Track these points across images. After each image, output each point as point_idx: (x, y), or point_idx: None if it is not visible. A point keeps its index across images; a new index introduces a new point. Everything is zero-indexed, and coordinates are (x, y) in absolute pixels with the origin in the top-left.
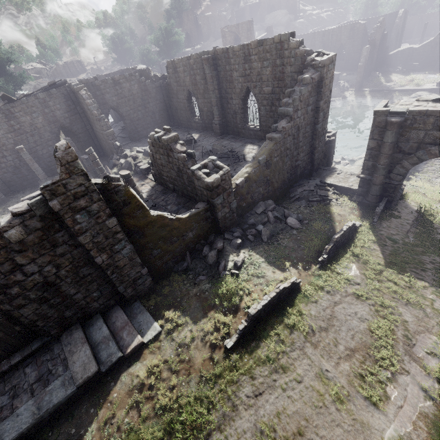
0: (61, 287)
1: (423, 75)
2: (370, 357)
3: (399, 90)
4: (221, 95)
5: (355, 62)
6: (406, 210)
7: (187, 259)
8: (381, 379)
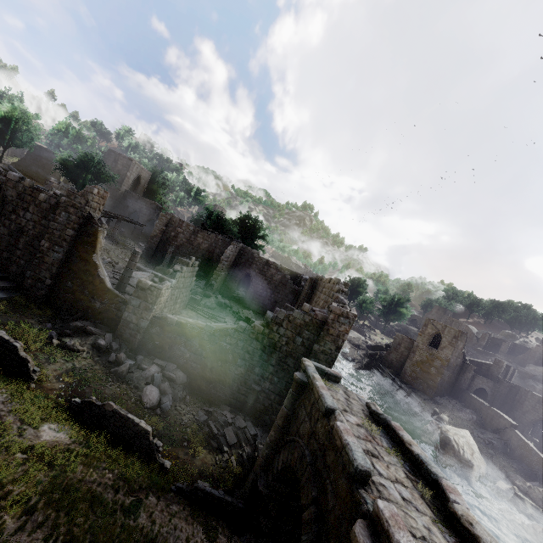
0: (22, 238)
1: None
2: None
3: None
4: None
5: None
6: None
7: (74, 316)
8: None
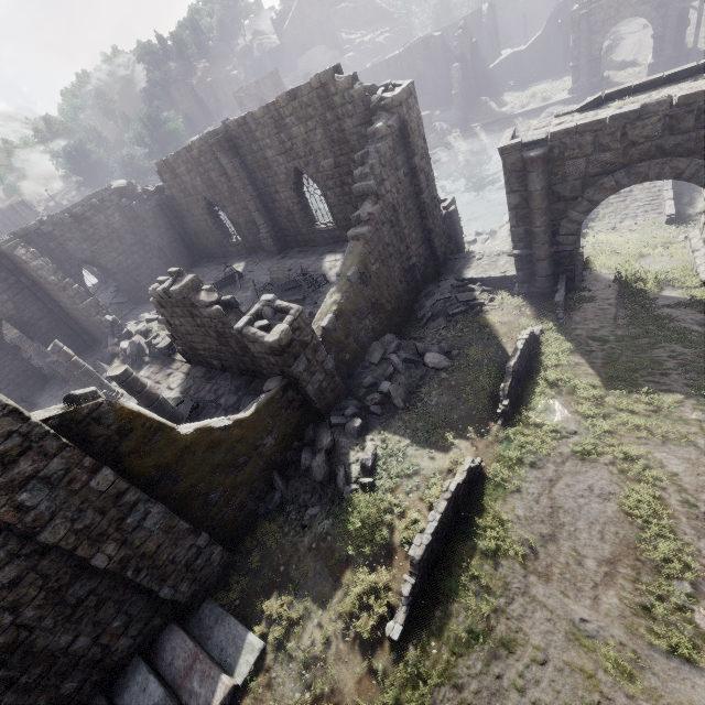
0: (35, 642)
1: (546, 85)
2: (645, 566)
3: (521, 113)
4: (258, 191)
5: (447, 92)
6: (600, 285)
7: (277, 485)
8: (680, 602)
